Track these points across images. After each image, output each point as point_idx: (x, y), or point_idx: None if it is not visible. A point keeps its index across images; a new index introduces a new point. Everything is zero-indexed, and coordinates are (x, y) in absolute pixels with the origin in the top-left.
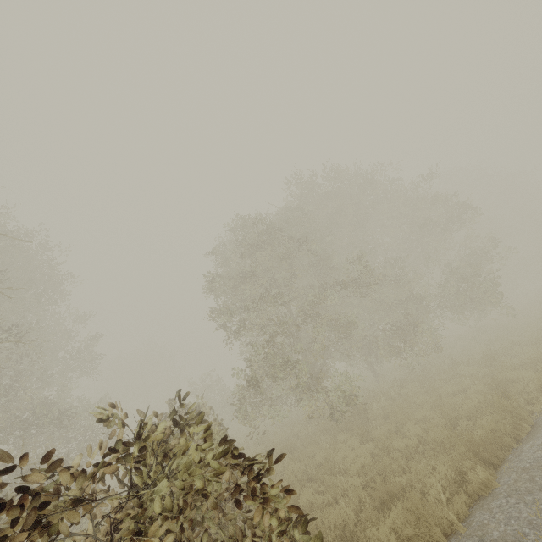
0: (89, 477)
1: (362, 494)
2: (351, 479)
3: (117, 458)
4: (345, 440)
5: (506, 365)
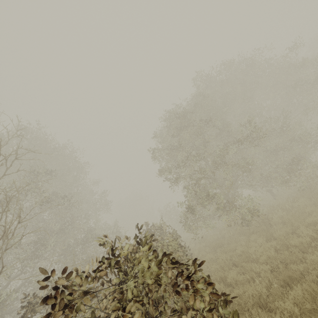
0: (90, 279)
1: (270, 276)
2: (261, 266)
3: (105, 267)
4: (255, 239)
5: None
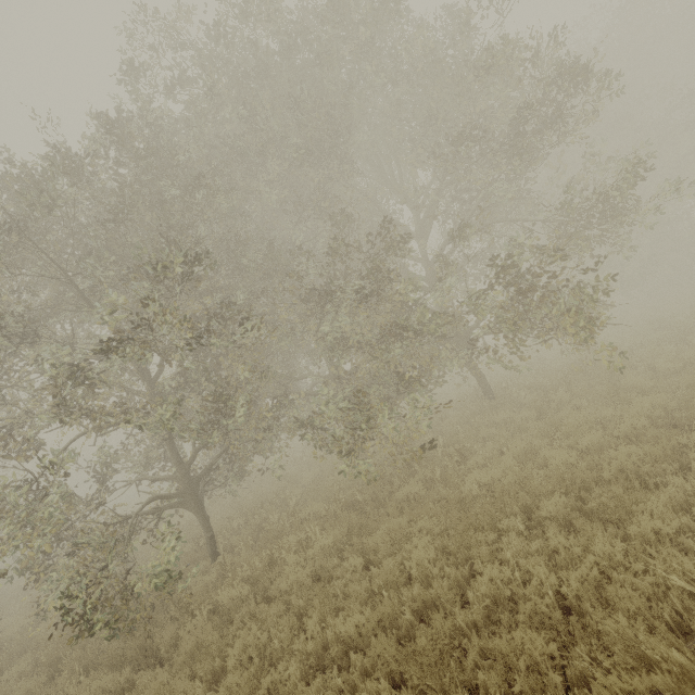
0: None
1: None
2: None
3: None
4: None
5: (427, 644)
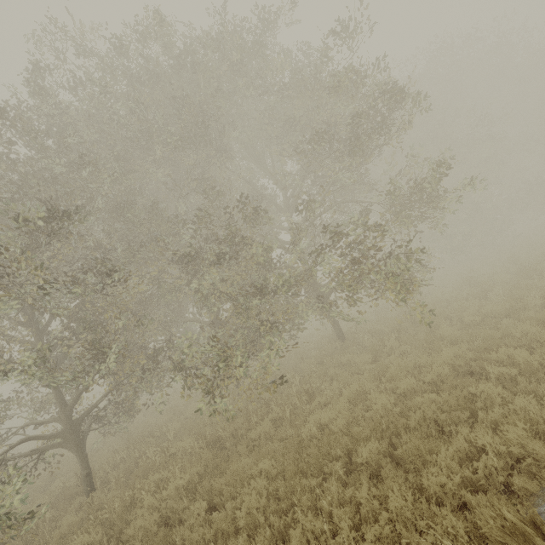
0: None
1: None
2: None
3: None
4: None
5: None
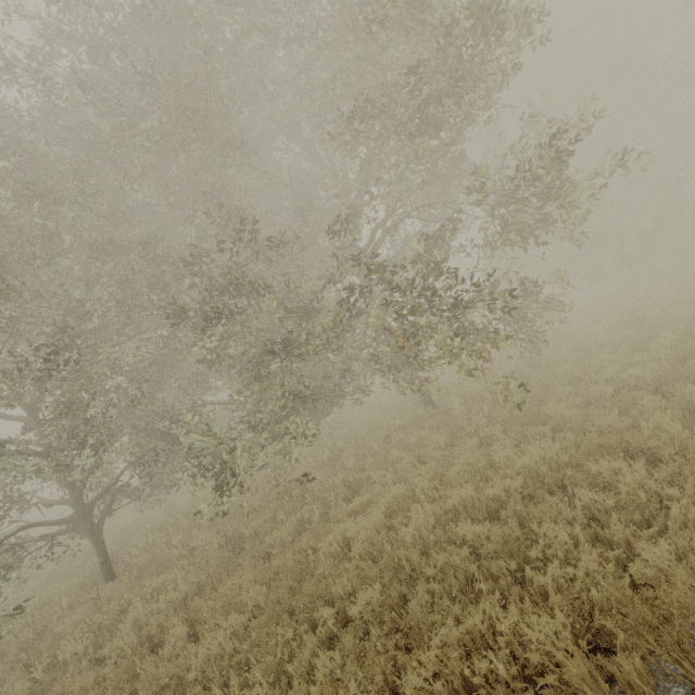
0: None
1: None
2: None
3: None
4: None
5: None
